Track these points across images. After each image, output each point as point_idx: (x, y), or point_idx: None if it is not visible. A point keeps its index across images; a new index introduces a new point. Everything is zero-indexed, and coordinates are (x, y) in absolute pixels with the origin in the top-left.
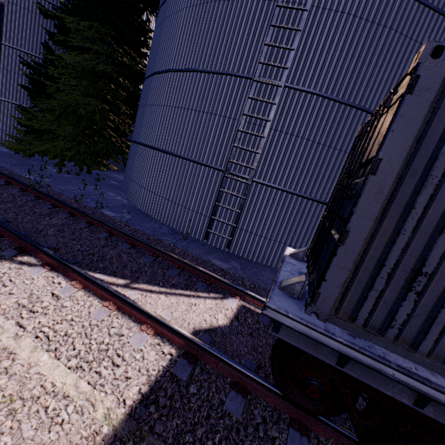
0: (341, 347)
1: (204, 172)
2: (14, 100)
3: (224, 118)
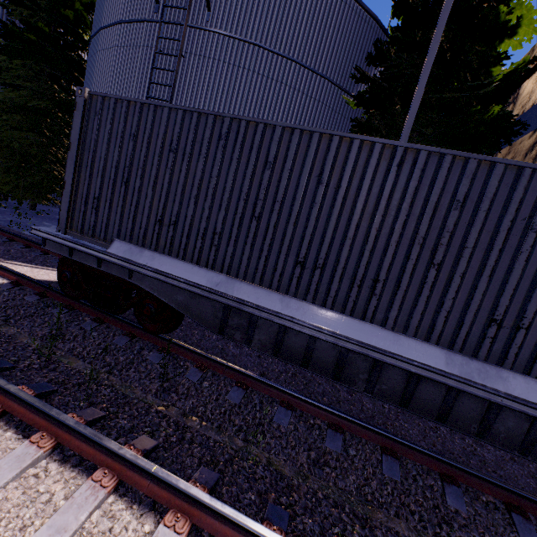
0: (62, 241)
1: None
2: None
3: None
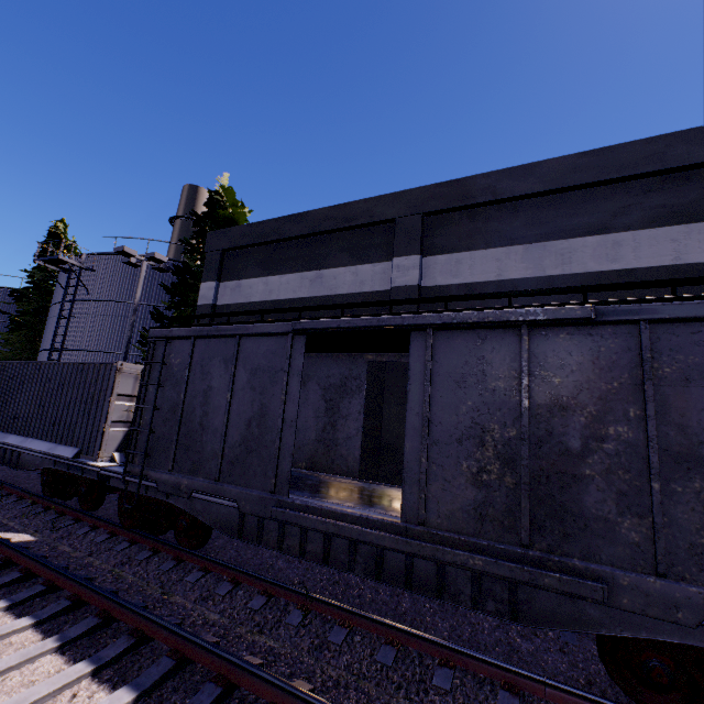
0: None
1: None
2: None
3: None
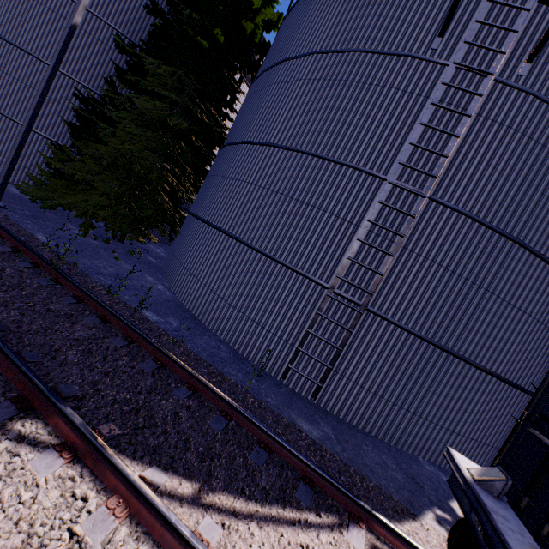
0: None
1: (296, 282)
2: (48, 133)
3: (336, 218)
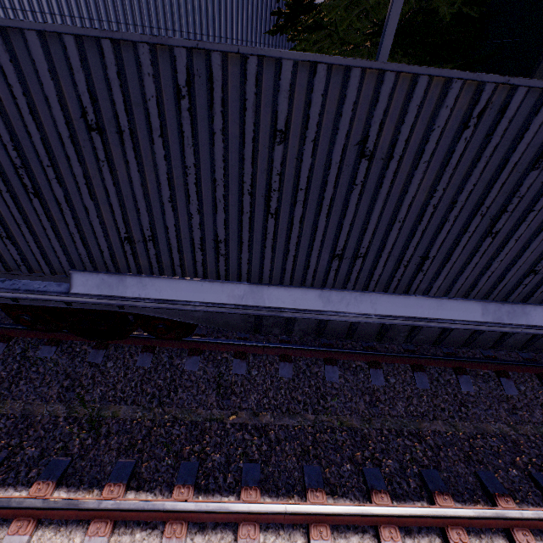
0: None
1: None
2: None
3: None
